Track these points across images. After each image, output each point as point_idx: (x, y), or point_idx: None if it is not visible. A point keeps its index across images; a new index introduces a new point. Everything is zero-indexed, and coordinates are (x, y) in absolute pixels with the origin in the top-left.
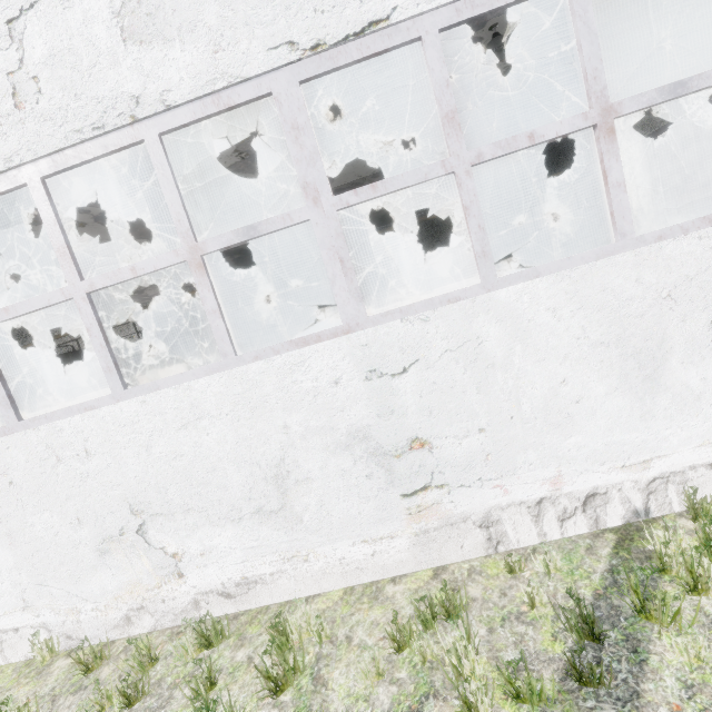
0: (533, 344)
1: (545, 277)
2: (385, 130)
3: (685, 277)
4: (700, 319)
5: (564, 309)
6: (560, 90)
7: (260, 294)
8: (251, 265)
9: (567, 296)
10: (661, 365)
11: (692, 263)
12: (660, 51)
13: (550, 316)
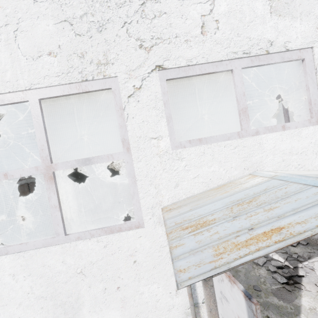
0: (0, 294)
1: (9, 255)
2: (93, 107)
3: (90, 262)
4: (99, 287)
5: (20, 275)
6: (179, 101)
7: (66, 158)
8: (62, 145)
9: (22, 267)
10: (77, 312)
11: (94, 254)
12: (217, 94)
13: (11, 278)
